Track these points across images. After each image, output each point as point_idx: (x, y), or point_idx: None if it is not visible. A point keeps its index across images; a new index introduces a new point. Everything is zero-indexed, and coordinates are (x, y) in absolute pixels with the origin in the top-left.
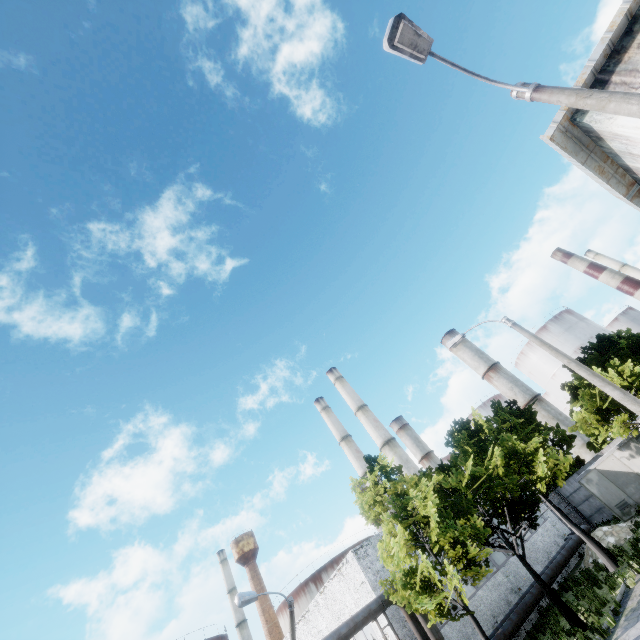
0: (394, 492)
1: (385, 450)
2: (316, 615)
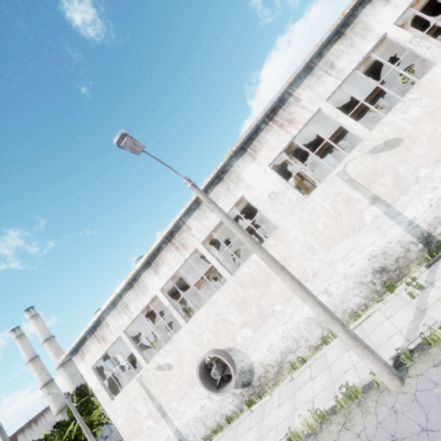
0: None
1: (60, 370)
2: None
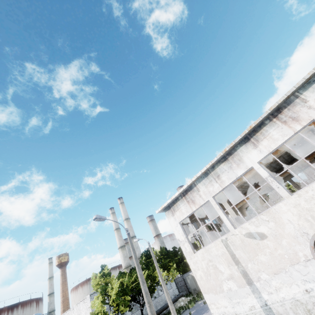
0: (105, 282)
1: None
2: (72, 312)
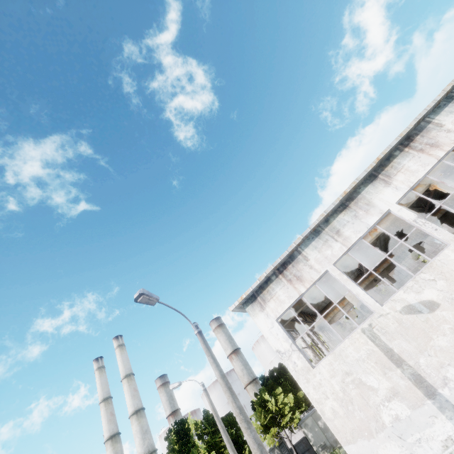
0: None
1: (133, 419)
2: None
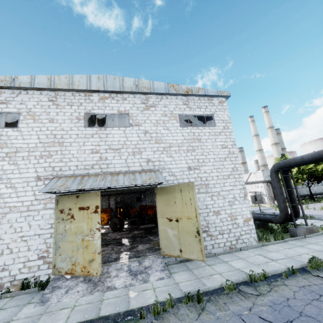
0: None
1: (273, 146)
2: None
